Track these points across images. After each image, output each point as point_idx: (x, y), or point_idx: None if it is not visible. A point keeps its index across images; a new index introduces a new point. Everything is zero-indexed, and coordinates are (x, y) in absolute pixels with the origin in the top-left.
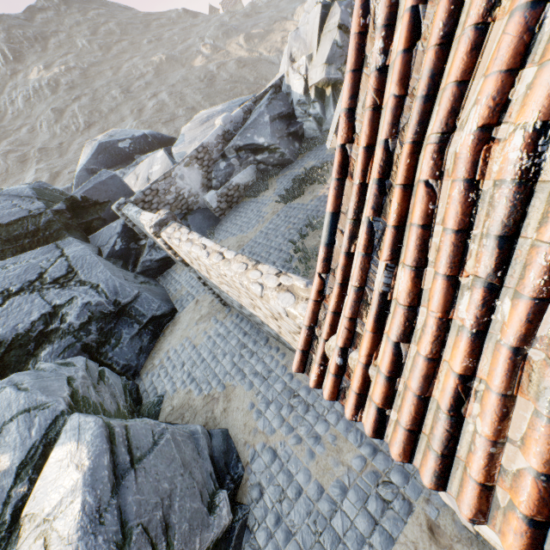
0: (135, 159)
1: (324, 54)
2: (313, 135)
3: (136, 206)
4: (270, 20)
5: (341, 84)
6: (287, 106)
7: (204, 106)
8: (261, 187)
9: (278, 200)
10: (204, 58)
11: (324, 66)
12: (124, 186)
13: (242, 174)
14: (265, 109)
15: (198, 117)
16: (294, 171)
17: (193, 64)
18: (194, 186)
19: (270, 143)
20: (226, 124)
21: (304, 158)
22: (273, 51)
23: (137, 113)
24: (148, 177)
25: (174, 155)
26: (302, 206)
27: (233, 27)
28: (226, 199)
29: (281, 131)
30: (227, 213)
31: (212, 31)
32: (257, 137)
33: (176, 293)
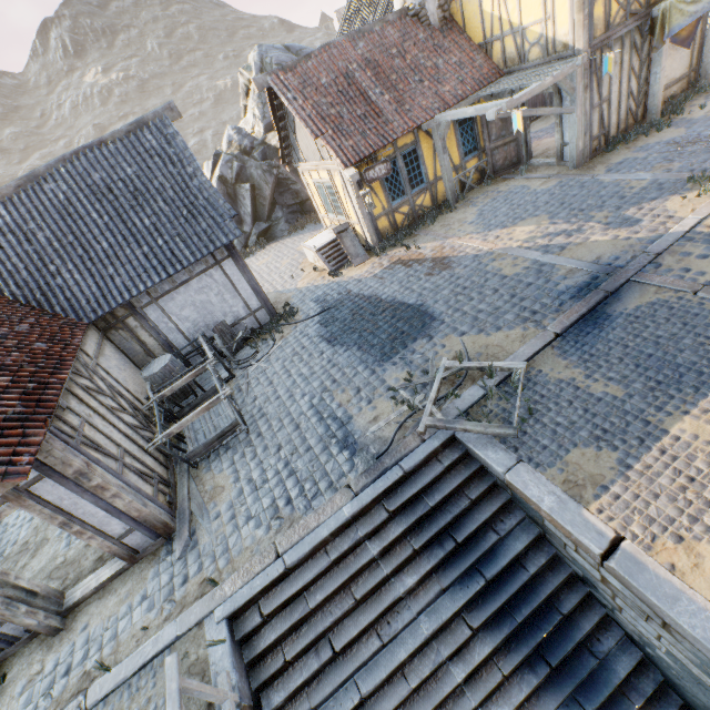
0: None
1: None
2: None
3: None
4: None
5: None
6: None
7: None
8: None
9: None
10: None
11: None
12: None
13: None
14: None
15: None
16: None
17: None
18: None
19: None
20: None
21: None
22: None
23: None
24: None
25: None
26: None
27: None
28: None
29: None
30: None
31: None
32: None
33: None
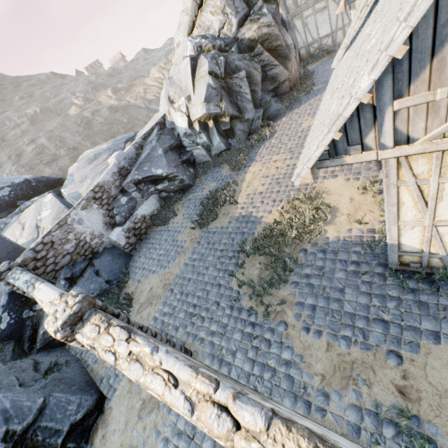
0: (18, 205)
1: (201, 95)
2: (204, 160)
3: (25, 272)
4: (131, 77)
5: (221, 117)
6: (174, 138)
7: (85, 145)
8: (169, 215)
9: (193, 226)
10: (78, 108)
11: (203, 104)
12: (6, 243)
13: (146, 204)
14: (157, 143)
15: (84, 156)
16: (197, 194)
17: (68, 112)
18: (96, 226)
19: (168, 172)
20: (120, 161)
21: (203, 181)
22: (139, 99)
23: (16, 157)
24: (36, 224)
25: (65, 196)
26: (222, 230)
27: (100, 83)
28: (134, 233)
29: (175, 160)
30: (137, 246)
31: (82, 87)
32: (154, 169)
33: (98, 366)
